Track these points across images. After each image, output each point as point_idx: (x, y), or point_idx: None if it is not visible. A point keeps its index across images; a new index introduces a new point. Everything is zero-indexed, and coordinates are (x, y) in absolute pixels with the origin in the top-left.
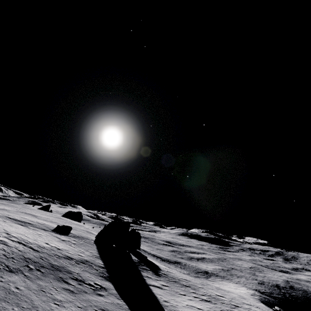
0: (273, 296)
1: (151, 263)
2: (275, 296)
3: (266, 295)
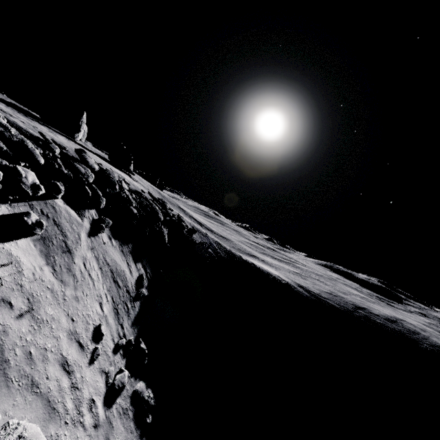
0: (322, 299)
1: (77, 144)
2: (325, 300)
3: (305, 290)
